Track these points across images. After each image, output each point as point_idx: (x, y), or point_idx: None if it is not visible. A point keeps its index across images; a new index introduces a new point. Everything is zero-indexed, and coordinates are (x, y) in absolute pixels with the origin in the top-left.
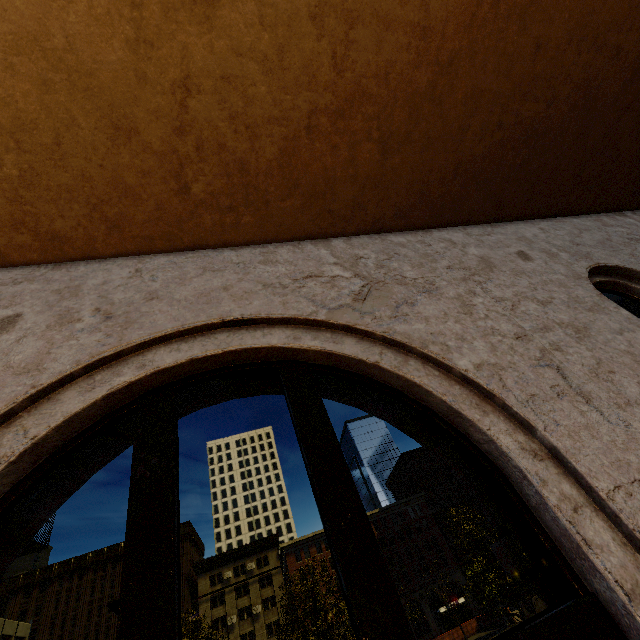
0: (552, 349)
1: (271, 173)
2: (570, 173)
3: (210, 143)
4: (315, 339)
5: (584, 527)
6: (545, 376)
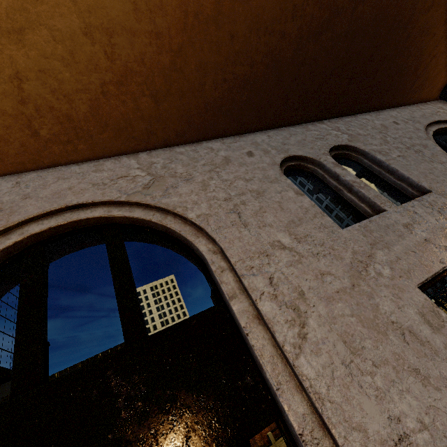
0: (240, 204)
1: (88, 120)
2: (280, 102)
3: (44, 107)
4: (120, 211)
5: (223, 277)
6: (230, 217)
